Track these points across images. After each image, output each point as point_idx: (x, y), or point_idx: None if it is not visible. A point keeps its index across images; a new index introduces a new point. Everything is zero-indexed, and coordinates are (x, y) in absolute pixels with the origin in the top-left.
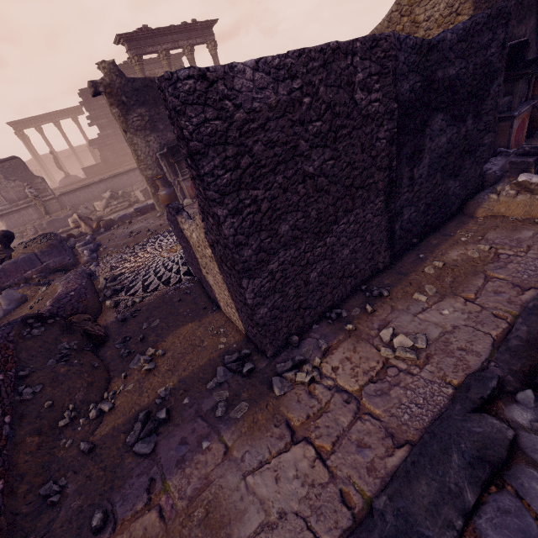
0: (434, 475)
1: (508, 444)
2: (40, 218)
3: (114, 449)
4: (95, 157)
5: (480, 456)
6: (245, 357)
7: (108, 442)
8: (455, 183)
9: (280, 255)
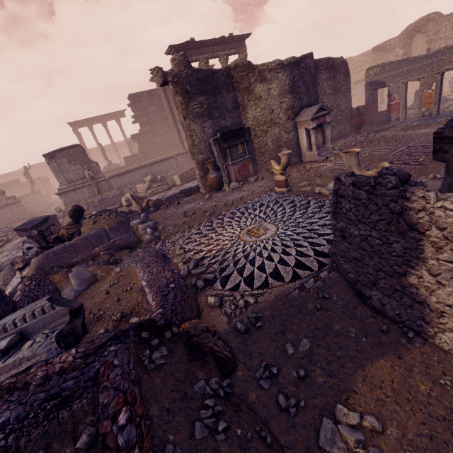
0: None
1: None
2: (91, 197)
3: None
4: (131, 150)
5: None
6: None
7: None
8: None
9: None
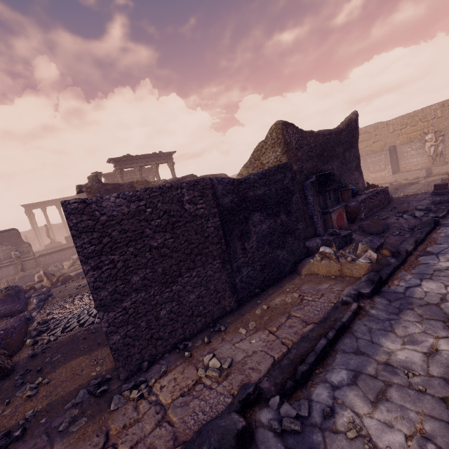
0: None
1: (237, 433)
2: (16, 274)
3: None
4: None
5: (220, 446)
6: (106, 381)
7: None
8: (283, 252)
9: (132, 297)
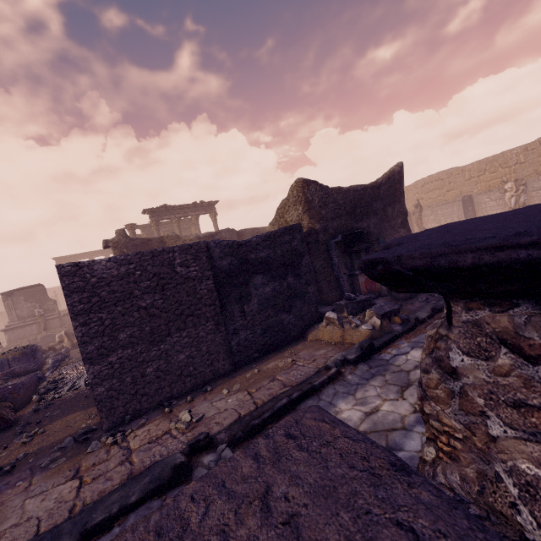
0: (128, 489)
1: (174, 466)
2: (39, 334)
3: None
4: None
5: (159, 476)
6: (92, 432)
7: None
8: (289, 316)
9: (119, 352)
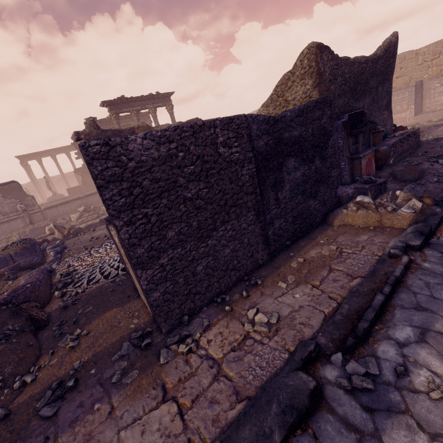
0: (256, 421)
1: (309, 393)
2: (25, 227)
3: (25, 414)
4: (79, 181)
5: (291, 404)
6: (147, 334)
7: (22, 408)
8: (314, 202)
9: (169, 253)
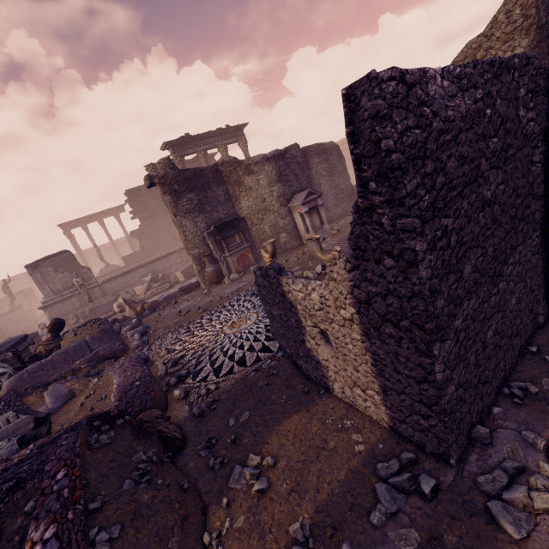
0: None
1: None
2: (82, 307)
3: None
4: (133, 247)
5: None
6: (410, 465)
7: None
8: None
9: (464, 307)
